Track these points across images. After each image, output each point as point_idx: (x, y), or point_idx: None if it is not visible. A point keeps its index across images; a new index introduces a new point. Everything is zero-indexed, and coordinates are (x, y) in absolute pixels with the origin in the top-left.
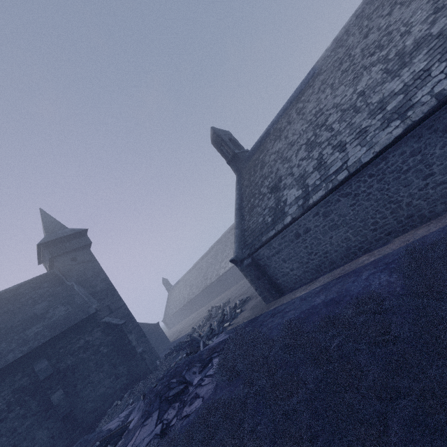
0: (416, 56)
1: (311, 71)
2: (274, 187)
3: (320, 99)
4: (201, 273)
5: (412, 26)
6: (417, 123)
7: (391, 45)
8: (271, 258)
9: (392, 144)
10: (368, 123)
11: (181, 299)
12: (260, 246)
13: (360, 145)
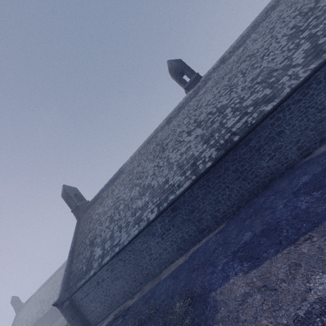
0: (147, 192)
1: (121, 168)
2: (92, 242)
3: (120, 190)
4: (55, 287)
5: (148, 175)
6: (142, 230)
7: (142, 179)
8: (83, 299)
9: (135, 238)
10: (130, 220)
11: (29, 321)
12: (75, 291)
13: (126, 232)
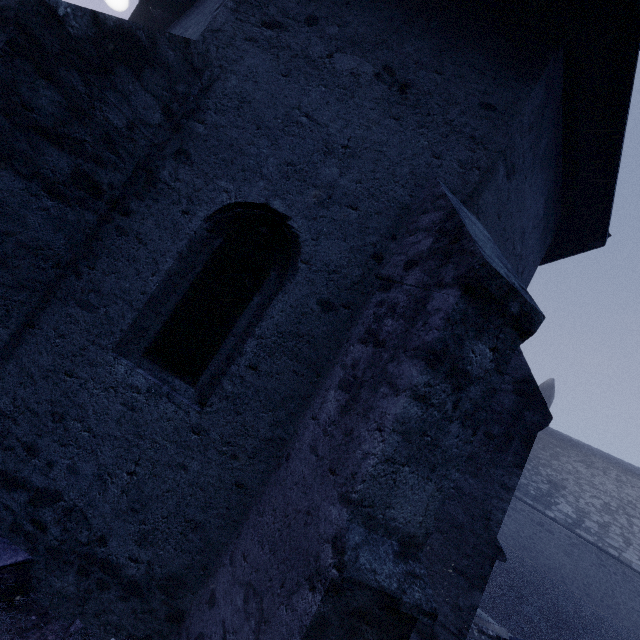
0: None
1: None
2: (554, 484)
3: None
4: None
5: None
6: None
7: None
8: None
9: None
10: None
11: None
12: None
13: (639, 558)
